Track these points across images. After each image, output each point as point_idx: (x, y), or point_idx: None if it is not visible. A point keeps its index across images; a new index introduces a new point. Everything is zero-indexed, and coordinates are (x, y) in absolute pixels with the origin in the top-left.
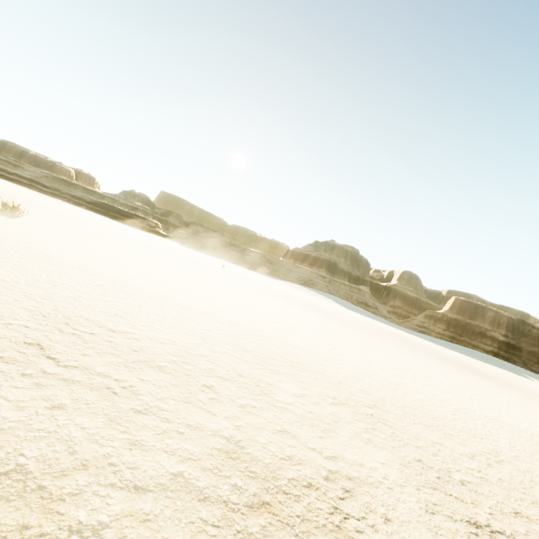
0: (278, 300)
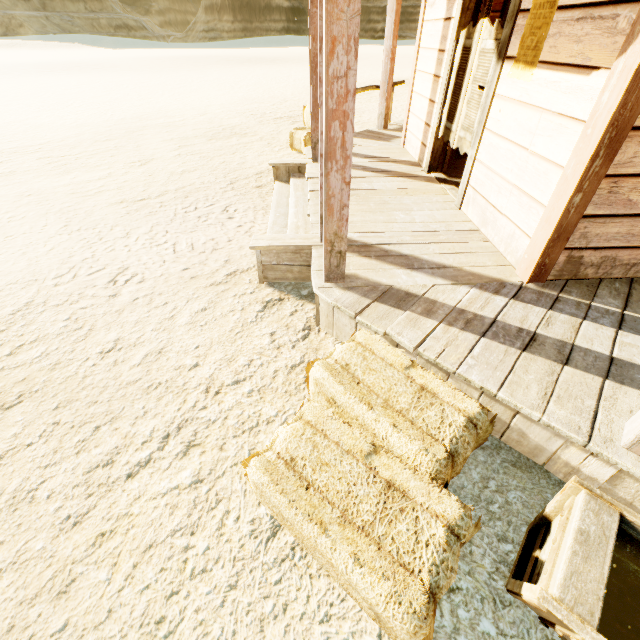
0: (37, 78)
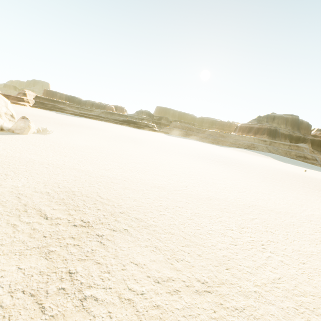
0: (194, 160)
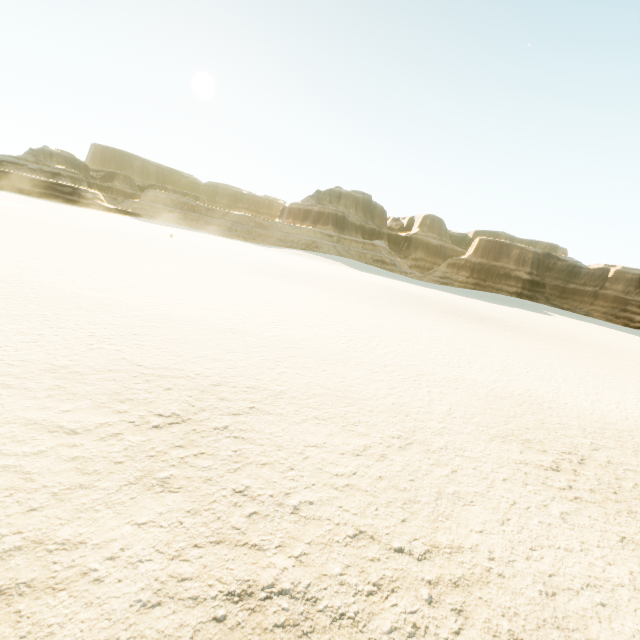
0: (242, 275)
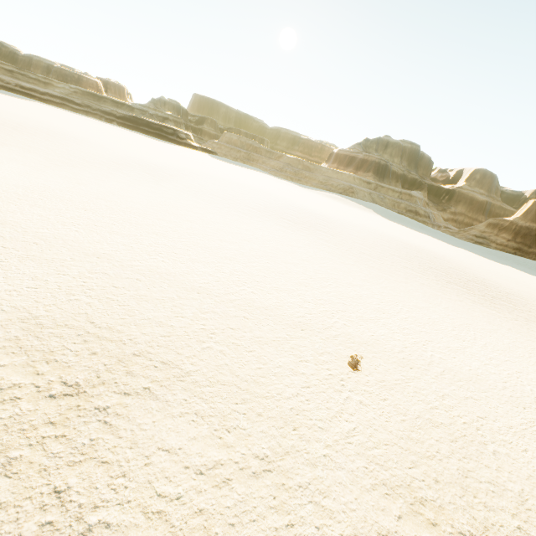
0: (260, 222)
